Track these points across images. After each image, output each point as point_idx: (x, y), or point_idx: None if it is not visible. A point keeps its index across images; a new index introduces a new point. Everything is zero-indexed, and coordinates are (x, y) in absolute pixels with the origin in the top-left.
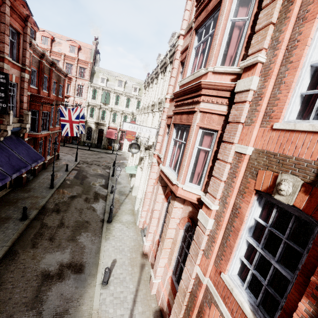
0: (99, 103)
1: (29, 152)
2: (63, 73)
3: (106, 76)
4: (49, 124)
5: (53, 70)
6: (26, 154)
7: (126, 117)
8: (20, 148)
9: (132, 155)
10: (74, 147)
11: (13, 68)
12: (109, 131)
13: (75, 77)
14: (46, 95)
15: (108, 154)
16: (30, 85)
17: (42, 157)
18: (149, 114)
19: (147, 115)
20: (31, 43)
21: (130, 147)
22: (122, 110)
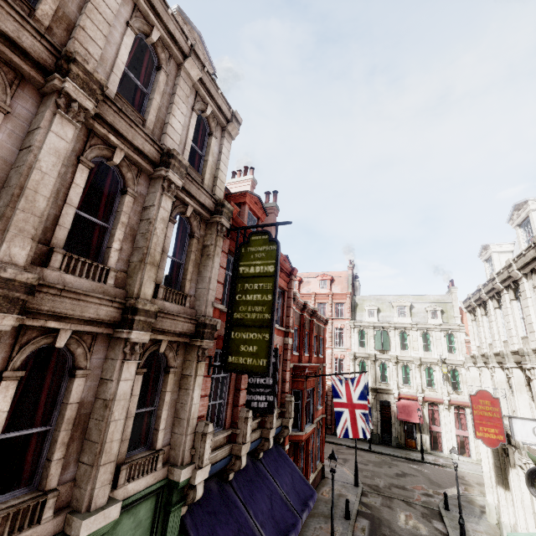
0: (372, 351)
1: (294, 480)
2: (322, 320)
3: (374, 305)
4: (313, 411)
5: (314, 321)
6: (290, 484)
7: (430, 370)
8: (282, 472)
9: (498, 482)
10: (342, 443)
11: (277, 336)
12: (401, 404)
13: (331, 318)
14: (306, 359)
15: (413, 464)
16: (292, 353)
17: (313, 491)
18: (532, 371)
19: (517, 372)
20: (294, 298)
21: (532, 483)
22: (419, 357)
